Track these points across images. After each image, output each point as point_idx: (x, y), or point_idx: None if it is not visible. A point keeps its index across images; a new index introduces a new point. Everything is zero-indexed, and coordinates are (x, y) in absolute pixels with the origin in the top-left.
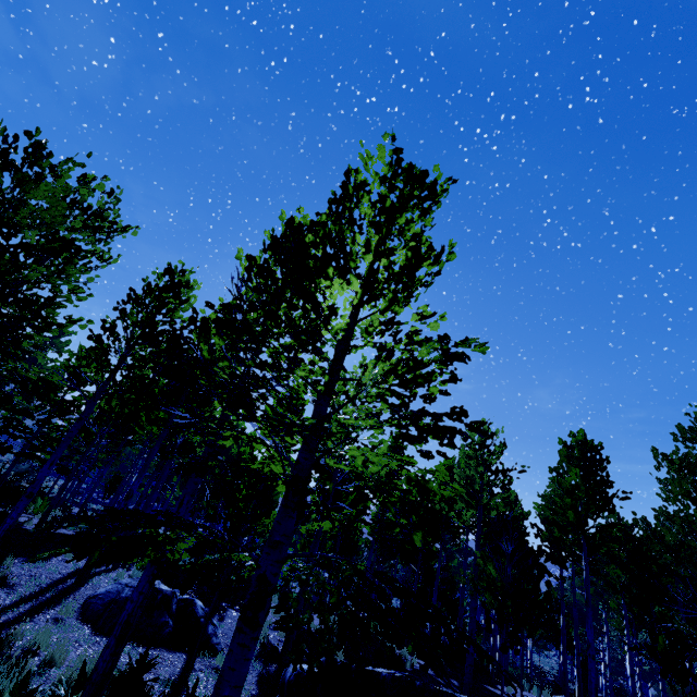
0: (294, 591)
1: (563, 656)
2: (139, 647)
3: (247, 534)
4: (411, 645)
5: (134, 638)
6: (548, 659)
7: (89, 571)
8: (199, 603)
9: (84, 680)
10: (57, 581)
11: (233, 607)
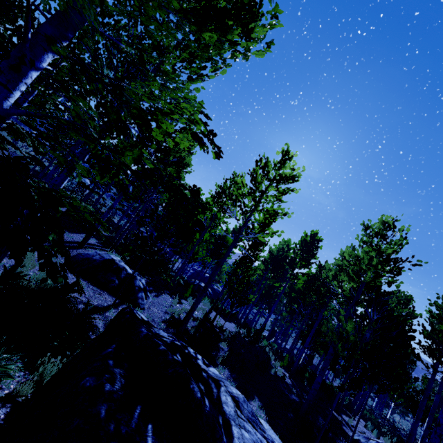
0: (228, 310)
1: (414, 423)
2: (92, 285)
3: (159, 240)
4: (287, 364)
5: (92, 280)
6: (408, 422)
7: (85, 242)
8: (143, 281)
9: (6, 270)
10: (68, 241)
11: (171, 295)
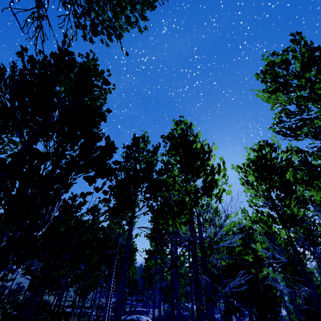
0: None
1: None
2: None
3: None
4: None
5: None
6: None
7: None
8: None
9: None
10: None
11: None
